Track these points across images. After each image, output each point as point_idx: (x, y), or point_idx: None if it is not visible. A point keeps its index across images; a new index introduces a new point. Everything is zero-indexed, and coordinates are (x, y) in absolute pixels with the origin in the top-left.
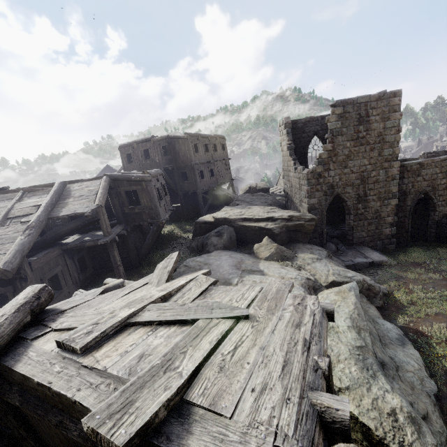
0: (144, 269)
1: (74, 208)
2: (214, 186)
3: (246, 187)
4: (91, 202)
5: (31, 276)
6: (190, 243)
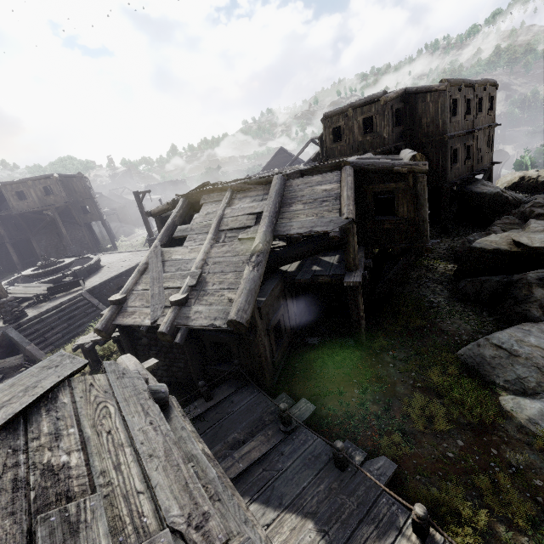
0: (389, 323)
1: (309, 222)
2: (471, 176)
3: (513, 177)
4: (334, 213)
5: (260, 326)
6: (446, 281)
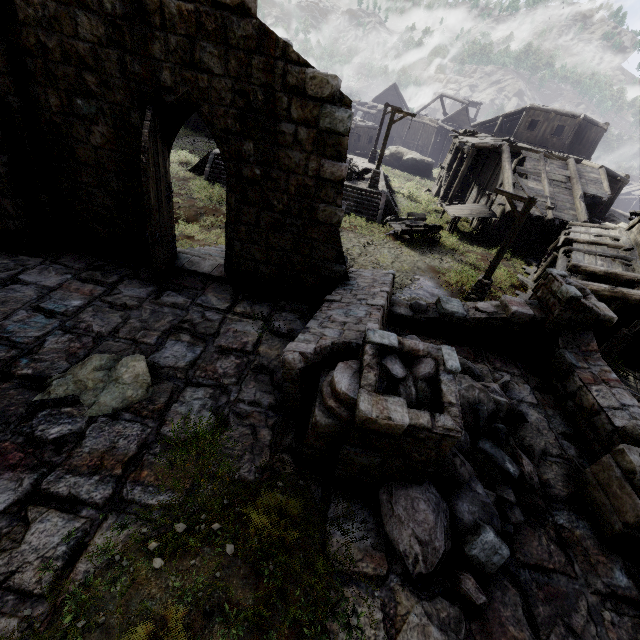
0: None
1: (594, 190)
2: None
3: None
4: (603, 190)
5: None
6: None
